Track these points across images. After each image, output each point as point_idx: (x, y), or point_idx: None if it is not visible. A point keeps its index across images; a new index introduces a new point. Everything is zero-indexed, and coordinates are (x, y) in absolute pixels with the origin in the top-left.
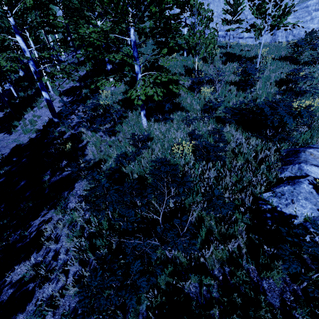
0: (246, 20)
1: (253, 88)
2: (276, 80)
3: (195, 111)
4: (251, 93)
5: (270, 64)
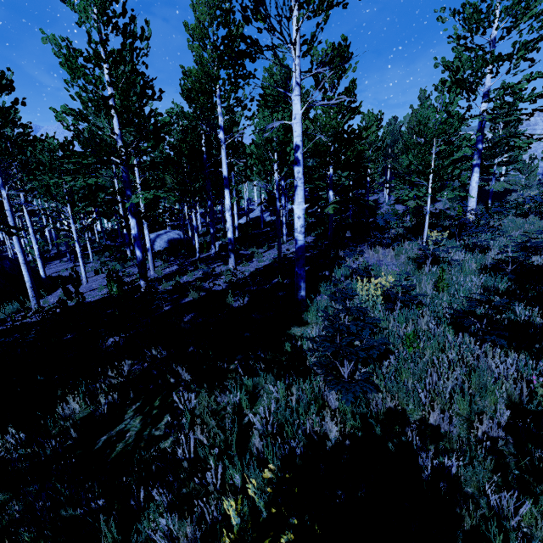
0: None
1: None
2: None
3: None
4: None
5: None
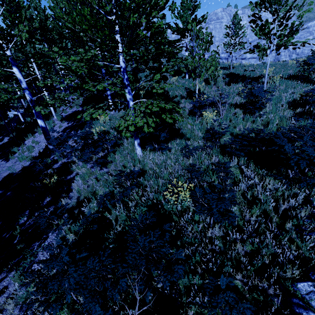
0: (247, 43)
1: (263, 111)
2: (288, 102)
3: (196, 139)
4: (261, 117)
5: (278, 84)
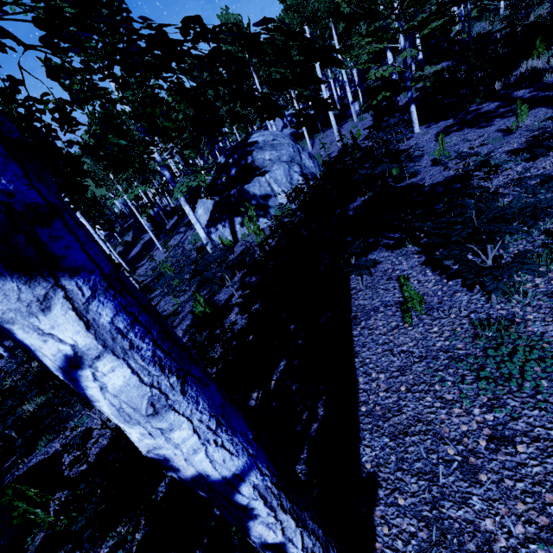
0: None
1: None
2: None
3: None
4: None
5: None
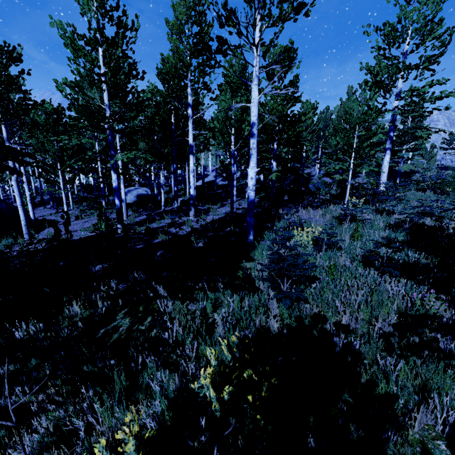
0: None
1: None
2: None
3: None
4: None
5: None
